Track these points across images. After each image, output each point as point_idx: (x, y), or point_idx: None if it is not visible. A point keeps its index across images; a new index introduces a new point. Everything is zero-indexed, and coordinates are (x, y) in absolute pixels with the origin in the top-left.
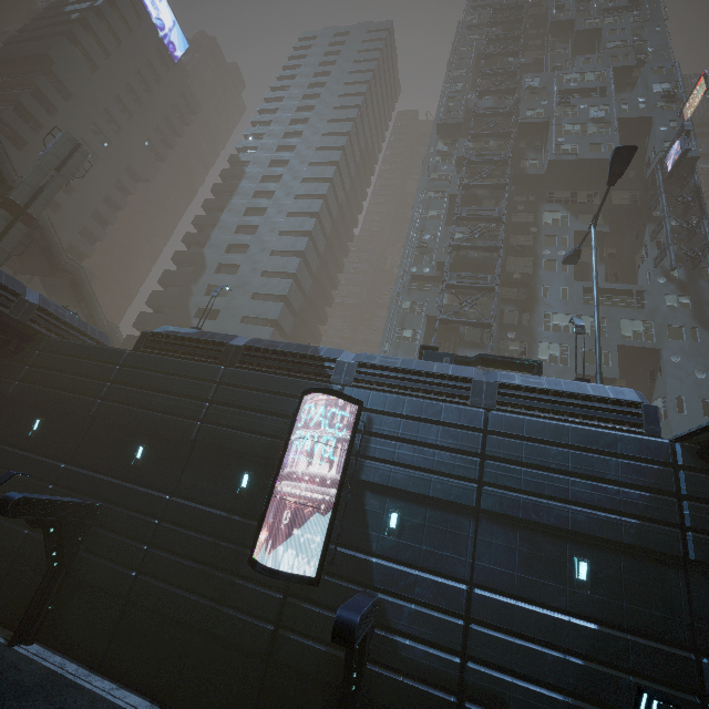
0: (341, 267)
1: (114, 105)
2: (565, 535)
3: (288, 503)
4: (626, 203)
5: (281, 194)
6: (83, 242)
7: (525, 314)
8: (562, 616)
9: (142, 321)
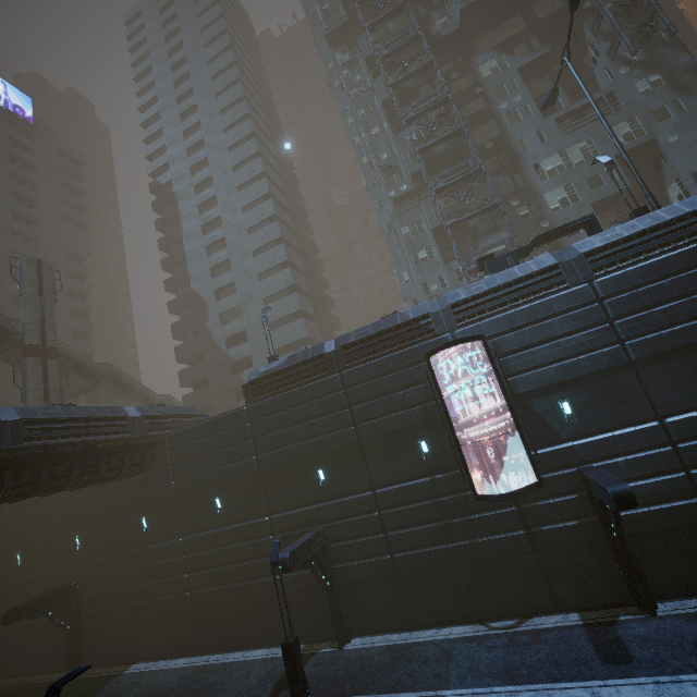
0: (310, 229)
1: (15, 203)
2: None
3: (471, 443)
4: (551, 11)
5: (223, 195)
6: (81, 343)
7: (516, 176)
8: None
9: (186, 379)
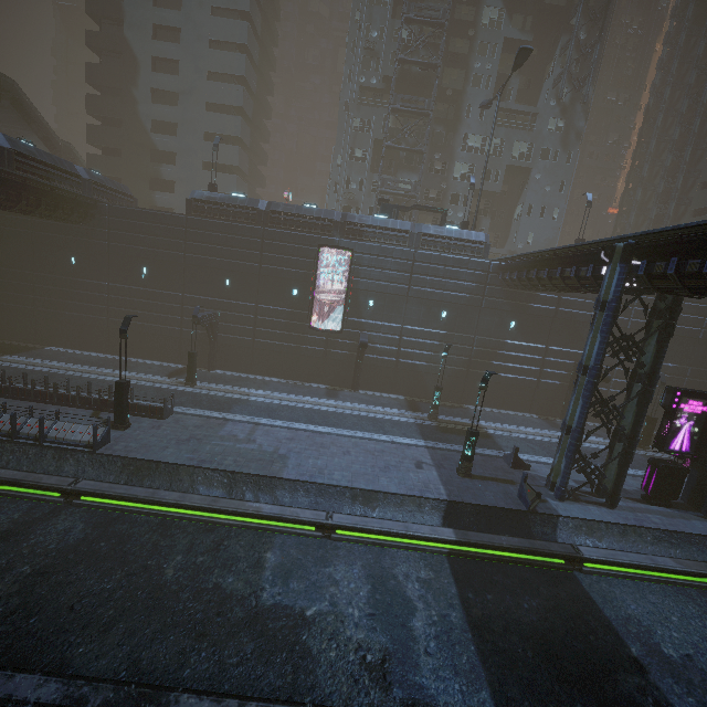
0: (276, 39)
1: None
2: (441, 303)
3: (320, 302)
4: (555, 2)
5: None
6: None
7: (450, 134)
8: (434, 331)
9: (95, 137)
